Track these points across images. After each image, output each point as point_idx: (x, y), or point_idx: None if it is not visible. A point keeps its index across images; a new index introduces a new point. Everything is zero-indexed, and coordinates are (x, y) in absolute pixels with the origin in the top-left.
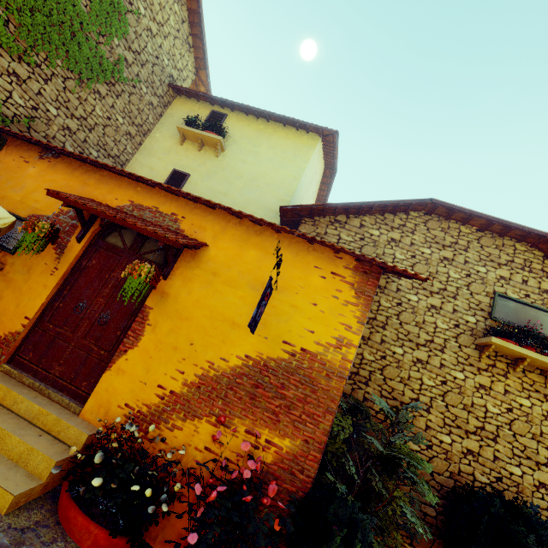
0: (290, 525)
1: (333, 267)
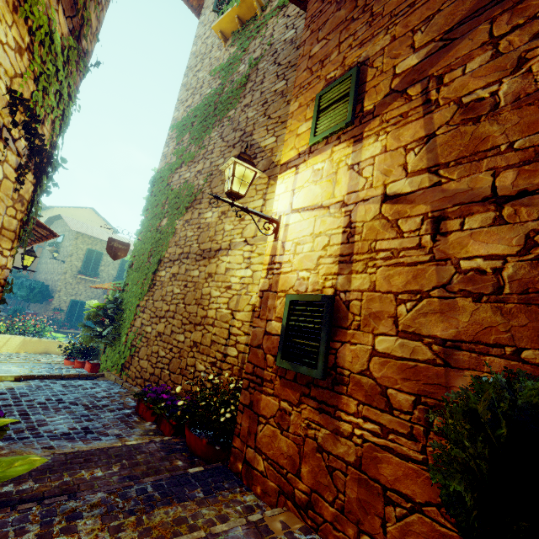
0: None
1: None
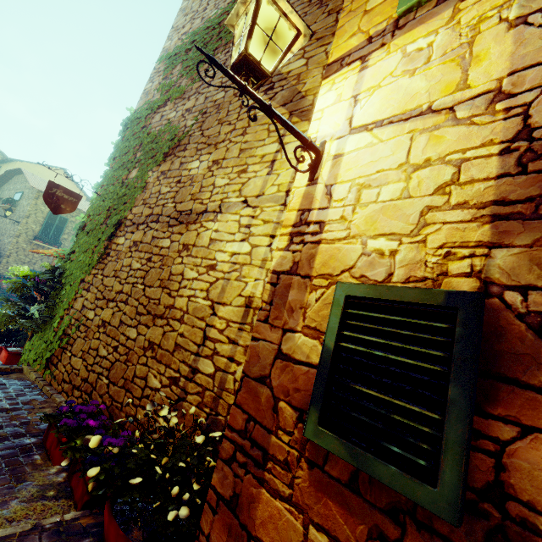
0: None
1: None
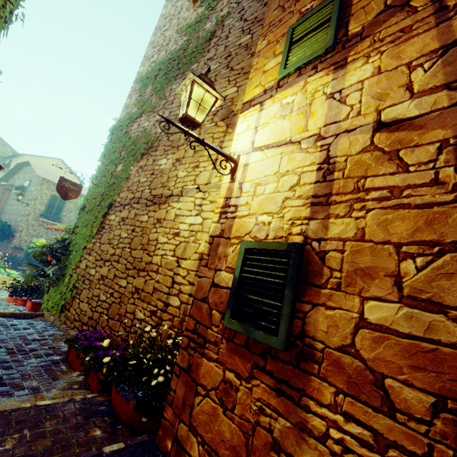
0: None
1: None
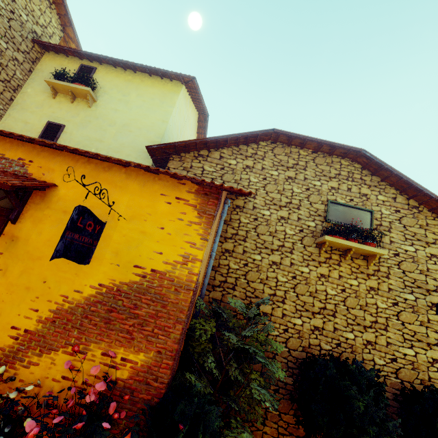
0: (135, 435)
1: (177, 193)
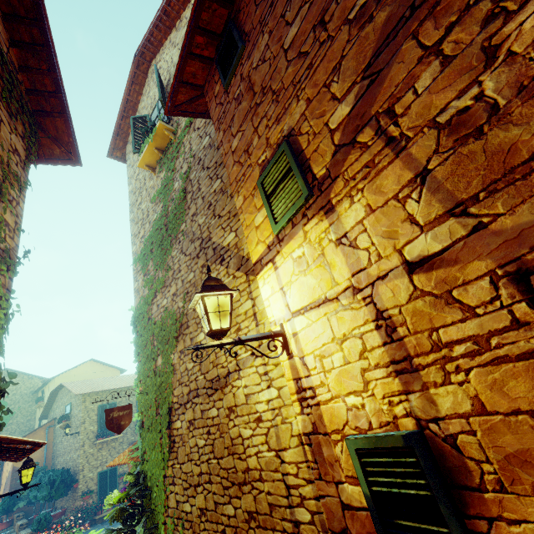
0: None
1: None
